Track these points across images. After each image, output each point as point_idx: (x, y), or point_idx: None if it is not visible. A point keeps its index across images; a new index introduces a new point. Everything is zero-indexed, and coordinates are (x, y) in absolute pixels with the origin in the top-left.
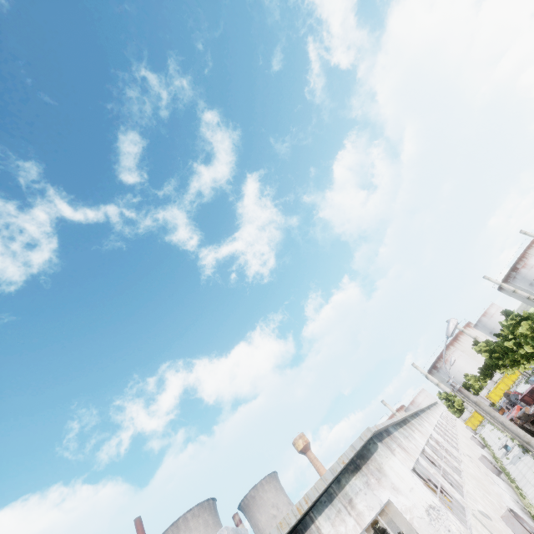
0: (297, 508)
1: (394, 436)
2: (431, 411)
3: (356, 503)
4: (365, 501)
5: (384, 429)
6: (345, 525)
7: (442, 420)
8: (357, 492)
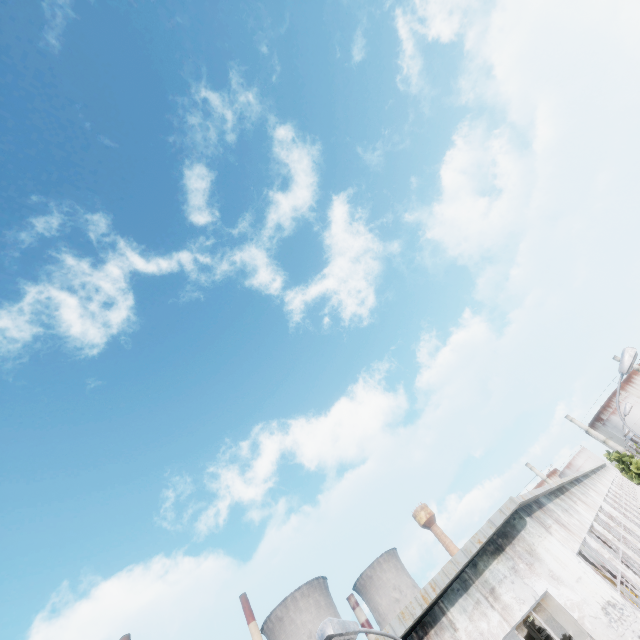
0: (422, 596)
1: (548, 509)
2: (598, 477)
3: (501, 594)
4: (513, 592)
5: (533, 499)
6: (486, 620)
7: (615, 487)
8: (501, 580)
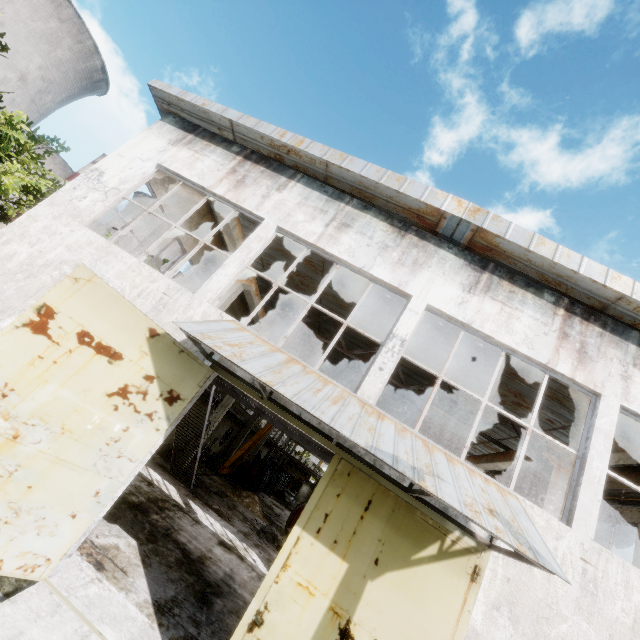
0: None
1: None
2: None
3: None
4: None
5: None
6: None
7: None
8: None
